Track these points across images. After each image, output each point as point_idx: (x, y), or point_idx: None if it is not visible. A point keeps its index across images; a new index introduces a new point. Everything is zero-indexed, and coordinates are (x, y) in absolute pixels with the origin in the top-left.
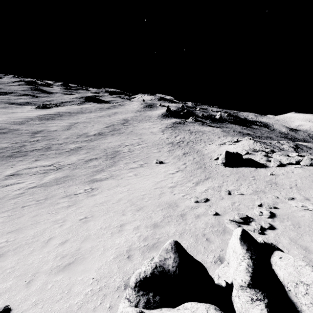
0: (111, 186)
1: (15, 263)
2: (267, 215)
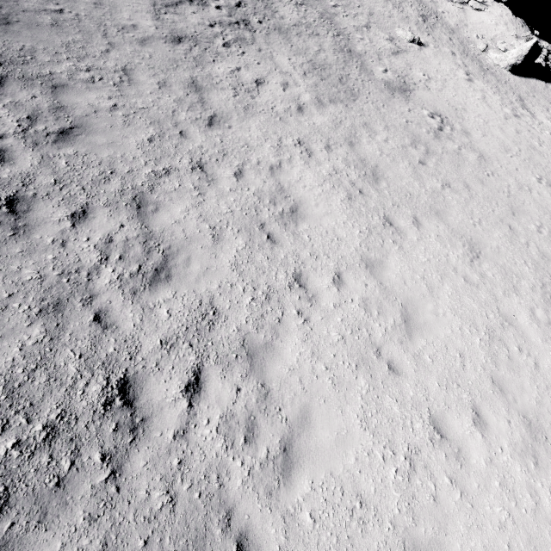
0: (450, 109)
1: None
2: None
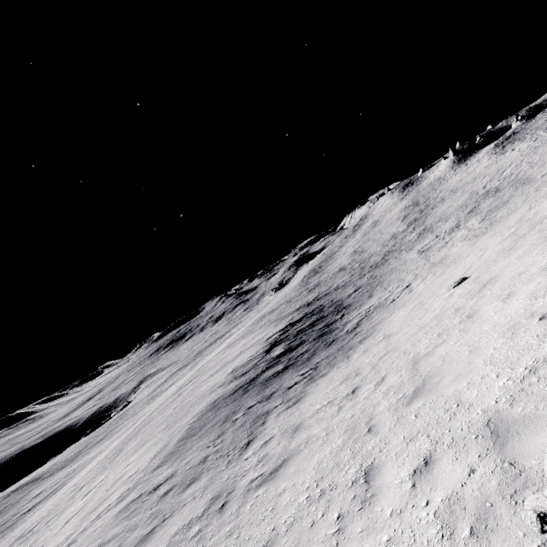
0: None
1: None
2: None
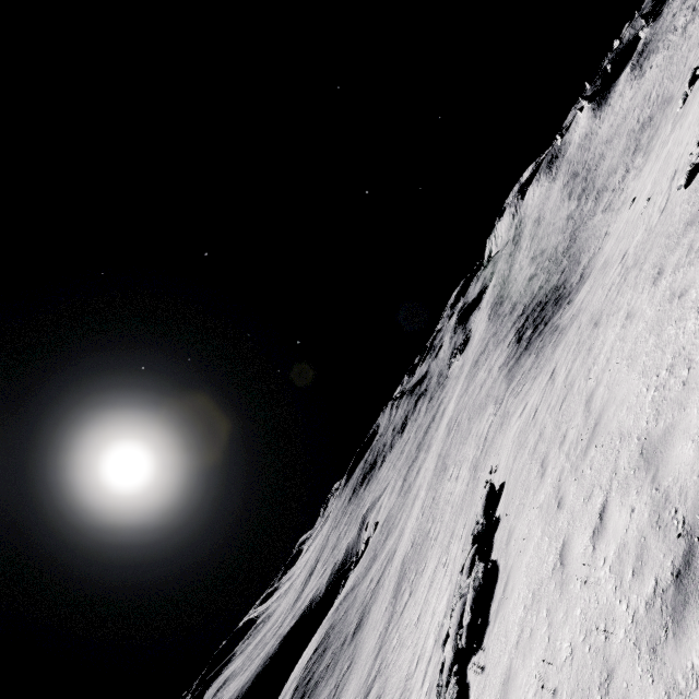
0: None
1: None
2: None
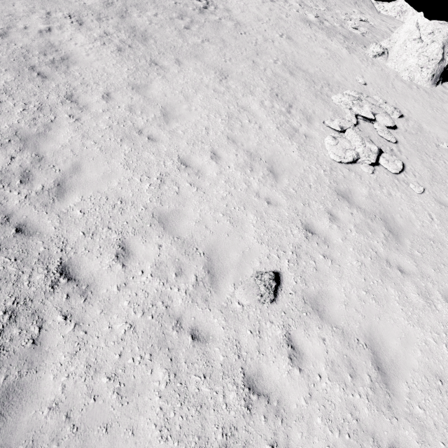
0: None
1: (316, 68)
2: (357, 24)
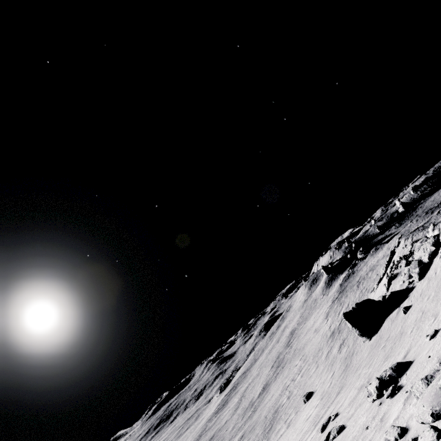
0: None
1: None
2: None
